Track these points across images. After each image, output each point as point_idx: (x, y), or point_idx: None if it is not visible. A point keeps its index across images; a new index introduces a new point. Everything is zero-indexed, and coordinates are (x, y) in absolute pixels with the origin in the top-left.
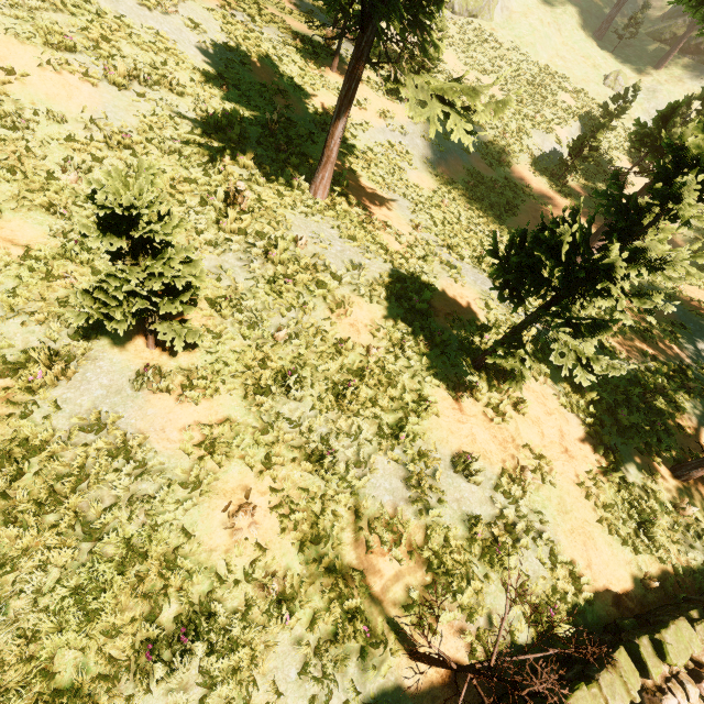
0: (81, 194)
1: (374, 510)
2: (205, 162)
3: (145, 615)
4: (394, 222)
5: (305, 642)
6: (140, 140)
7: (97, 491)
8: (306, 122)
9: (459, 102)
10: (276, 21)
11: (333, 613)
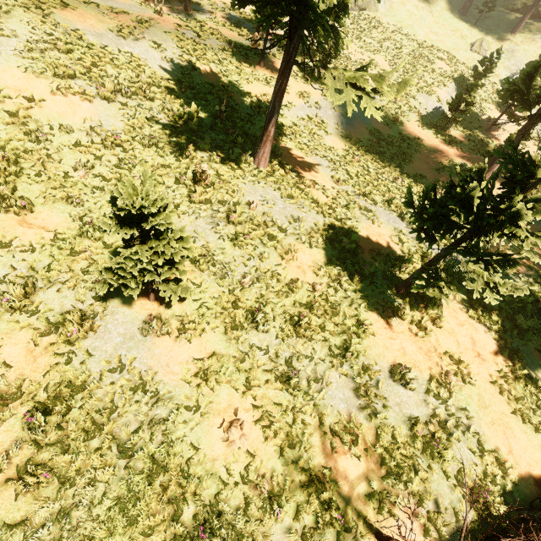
0: (89, 185)
1: (333, 417)
2: (175, 150)
3: (171, 516)
4: (320, 180)
5: (293, 531)
6: (127, 139)
7: (125, 418)
8: (245, 109)
9: (369, 86)
10: (215, 33)
11: (312, 505)
